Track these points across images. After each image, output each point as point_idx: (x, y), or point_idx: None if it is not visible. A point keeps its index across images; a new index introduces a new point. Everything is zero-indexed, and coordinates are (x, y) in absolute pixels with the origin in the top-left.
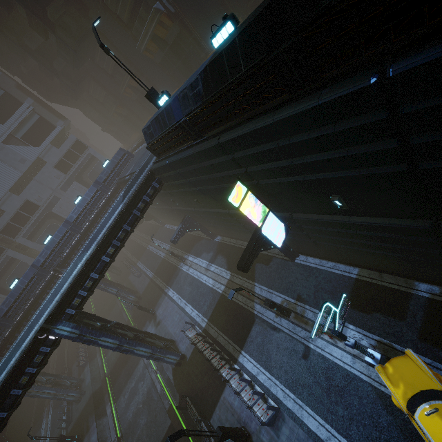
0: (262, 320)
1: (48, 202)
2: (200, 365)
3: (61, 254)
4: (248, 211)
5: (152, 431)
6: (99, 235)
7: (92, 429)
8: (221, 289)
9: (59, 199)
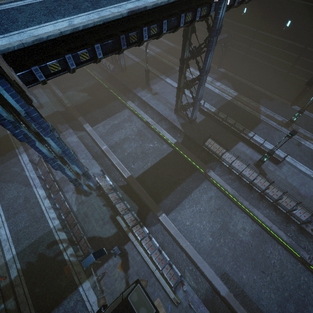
0: (267, 123)
1: None
2: (212, 128)
3: None
4: None
5: (148, 152)
6: None
7: (68, 133)
8: (229, 98)
9: None
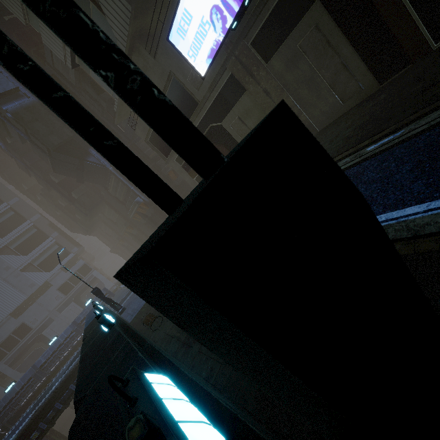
0: None
1: (42, 323)
2: None
3: (16, 406)
4: None
5: None
6: (29, 414)
7: None
8: None
9: (53, 320)
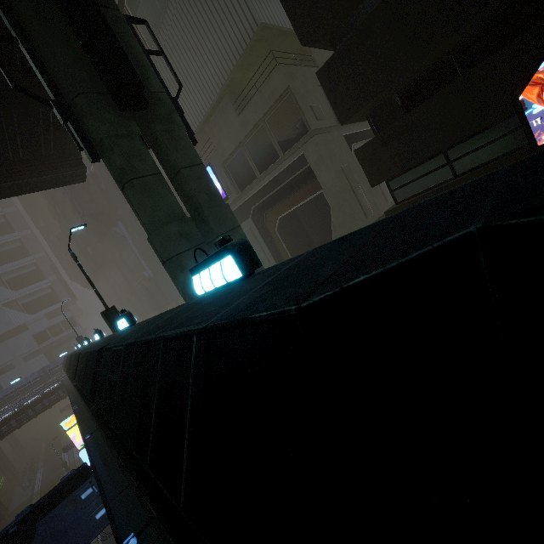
0: None
1: (1, 367)
2: None
3: None
4: (75, 435)
5: None
6: None
7: None
8: None
9: (14, 367)
